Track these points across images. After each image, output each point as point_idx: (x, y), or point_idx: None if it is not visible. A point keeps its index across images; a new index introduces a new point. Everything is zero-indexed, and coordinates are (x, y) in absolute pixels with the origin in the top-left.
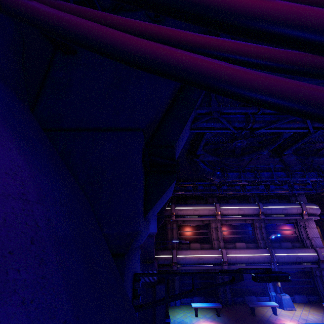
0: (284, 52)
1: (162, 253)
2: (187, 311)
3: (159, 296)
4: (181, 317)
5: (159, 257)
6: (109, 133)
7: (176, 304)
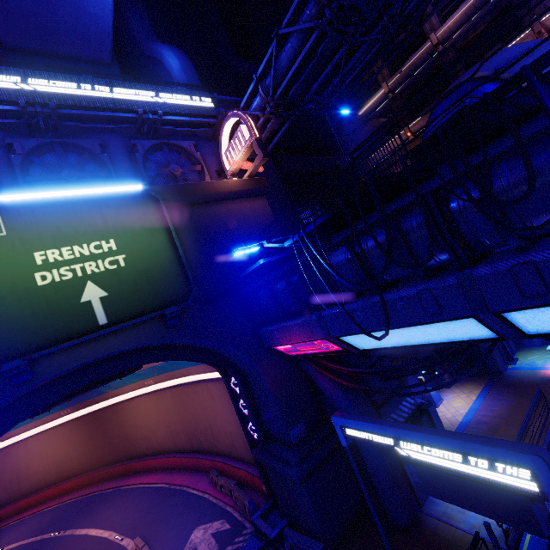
0: (341, 371)
1: None
2: (548, 352)
3: (483, 348)
4: (534, 359)
5: None
6: None
7: (536, 345)
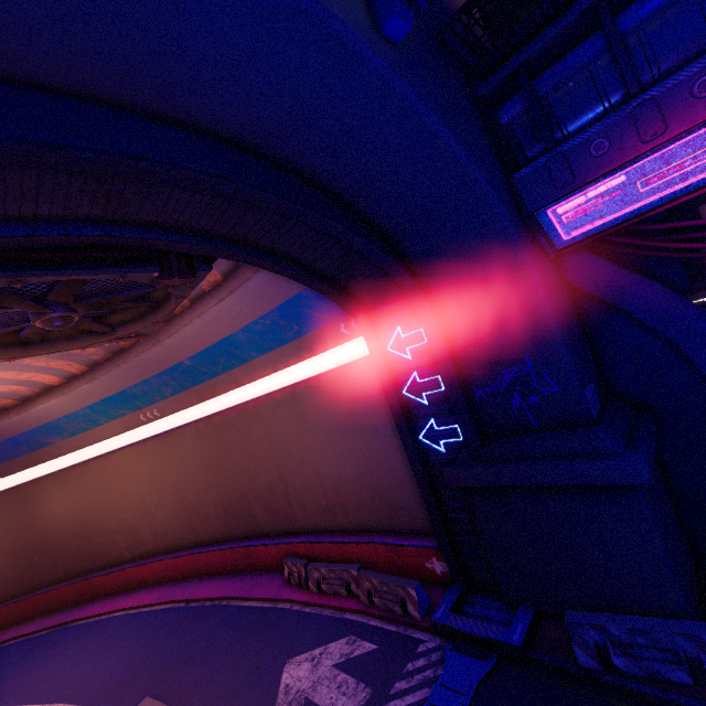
0: None
1: (704, 295)
2: None
3: None
4: None
5: (699, 303)
6: (635, 236)
7: None
